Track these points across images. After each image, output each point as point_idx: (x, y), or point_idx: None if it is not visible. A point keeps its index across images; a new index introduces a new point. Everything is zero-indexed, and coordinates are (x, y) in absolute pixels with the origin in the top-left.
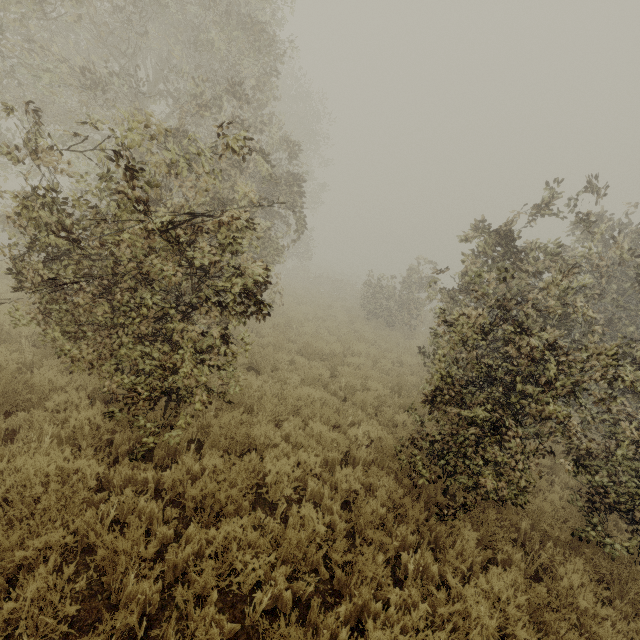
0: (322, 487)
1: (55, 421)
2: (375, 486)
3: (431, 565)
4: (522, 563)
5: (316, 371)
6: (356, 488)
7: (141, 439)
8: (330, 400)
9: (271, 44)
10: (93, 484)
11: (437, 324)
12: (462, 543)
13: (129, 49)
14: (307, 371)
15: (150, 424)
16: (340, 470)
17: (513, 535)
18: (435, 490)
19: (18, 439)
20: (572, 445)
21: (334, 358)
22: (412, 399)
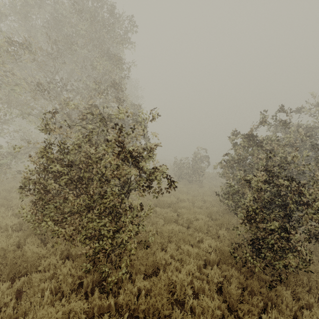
0: (203, 284)
1: (45, 279)
2: (227, 276)
3: (278, 318)
4: (315, 304)
5: (170, 214)
6: (220, 280)
7: (97, 278)
8: (183, 229)
9: (124, 62)
10: (83, 317)
11: (229, 181)
12: (285, 300)
13: (51, 69)
14: (165, 215)
15: (106, 269)
16: (209, 271)
17: (307, 289)
18: (259, 271)
19: (24, 296)
20: (311, 231)
21: (175, 205)
22: (221, 220)
